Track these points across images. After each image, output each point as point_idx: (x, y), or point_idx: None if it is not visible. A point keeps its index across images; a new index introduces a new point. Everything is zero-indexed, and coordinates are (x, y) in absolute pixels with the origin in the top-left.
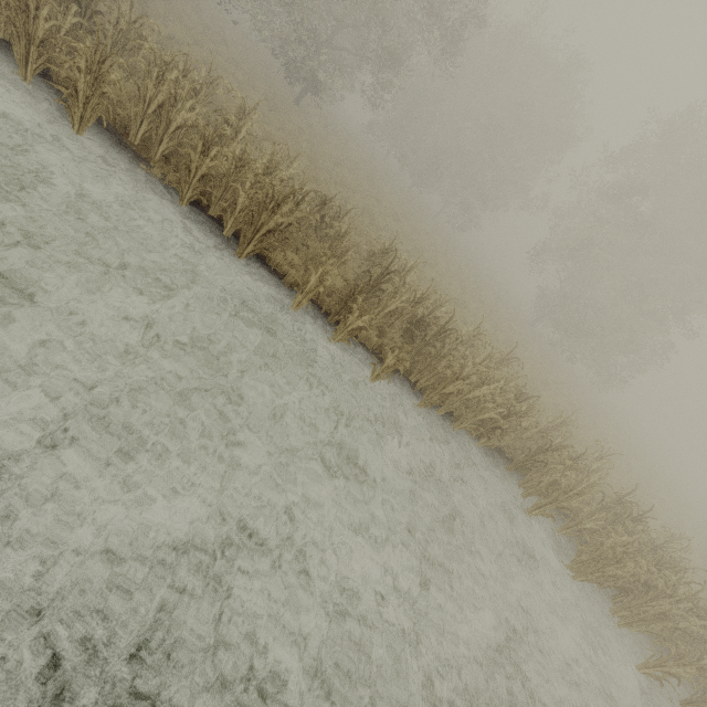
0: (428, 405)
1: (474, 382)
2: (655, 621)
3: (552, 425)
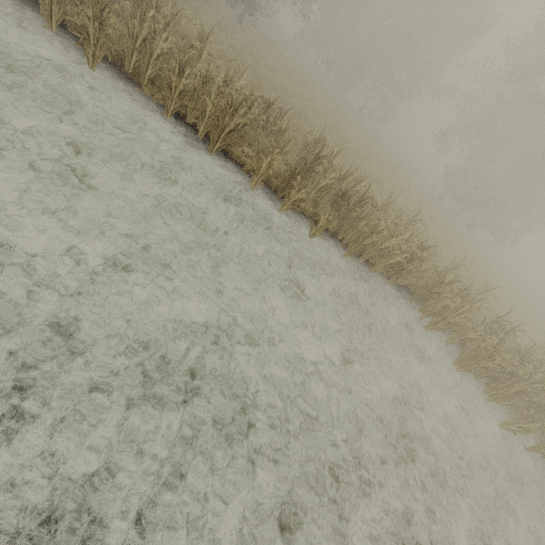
0: (351, 255)
1: (385, 236)
2: (515, 396)
3: (447, 269)
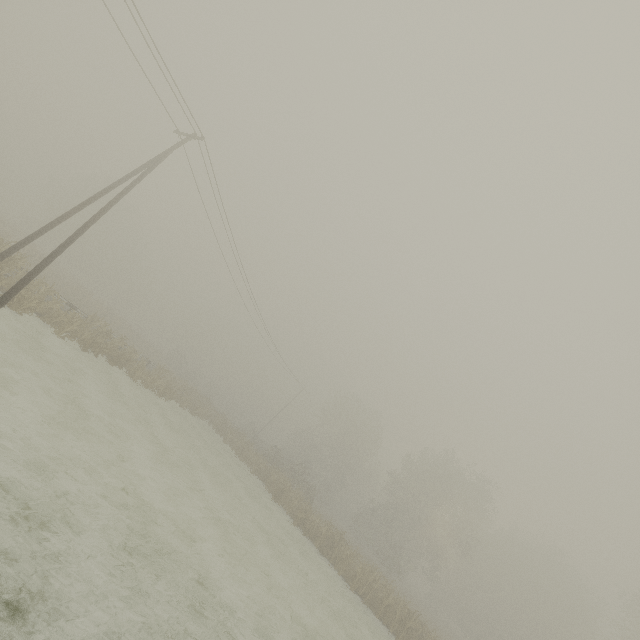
0: None
1: None
2: None
3: None
